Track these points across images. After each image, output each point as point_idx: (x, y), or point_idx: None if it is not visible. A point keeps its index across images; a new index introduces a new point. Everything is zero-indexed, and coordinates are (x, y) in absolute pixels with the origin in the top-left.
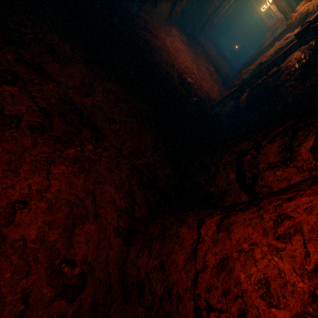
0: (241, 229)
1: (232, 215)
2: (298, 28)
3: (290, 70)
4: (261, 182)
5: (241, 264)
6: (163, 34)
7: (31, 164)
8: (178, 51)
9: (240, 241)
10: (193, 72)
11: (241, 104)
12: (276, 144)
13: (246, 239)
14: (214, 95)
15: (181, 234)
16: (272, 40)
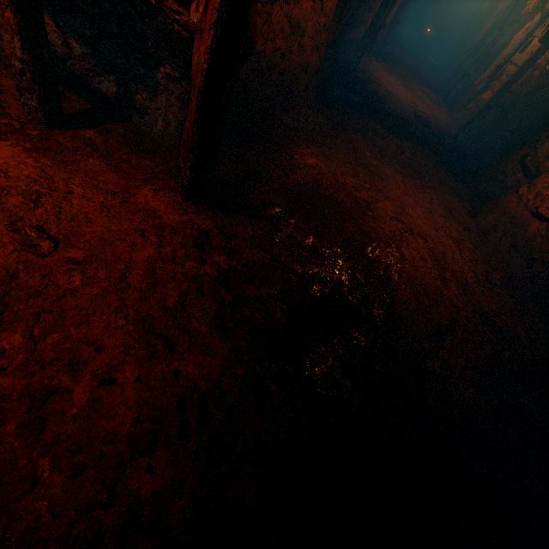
0: (541, 182)
1: (534, 180)
2: (537, 14)
3: (541, 74)
4: (542, 169)
5: (545, 191)
6: (377, 77)
7: (420, 190)
8: (391, 86)
9: (542, 185)
10: (419, 105)
11: (485, 122)
12: (547, 144)
13: (544, 183)
14: (446, 121)
15: (507, 200)
16: (500, 25)
